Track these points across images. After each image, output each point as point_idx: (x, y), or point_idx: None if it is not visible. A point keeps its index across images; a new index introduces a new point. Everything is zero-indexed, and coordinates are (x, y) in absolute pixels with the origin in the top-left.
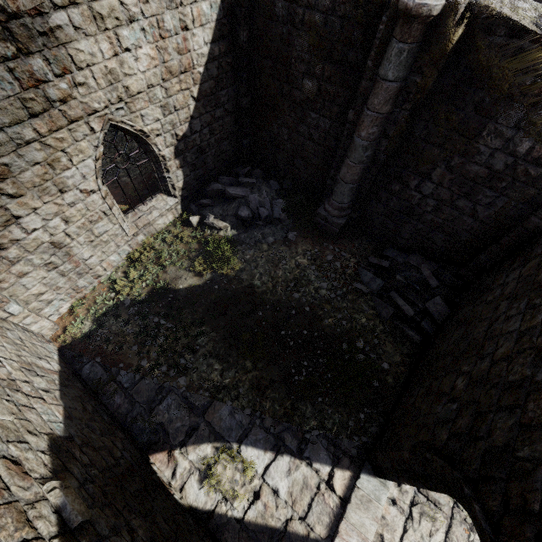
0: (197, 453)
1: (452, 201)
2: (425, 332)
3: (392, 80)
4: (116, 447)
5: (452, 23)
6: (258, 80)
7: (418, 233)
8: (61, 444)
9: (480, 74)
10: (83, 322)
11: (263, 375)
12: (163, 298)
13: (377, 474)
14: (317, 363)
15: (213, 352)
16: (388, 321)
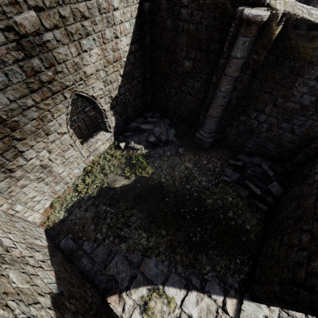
0: (137, 294)
1: (278, 124)
2: (269, 204)
3: (240, 58)
4: (88, 295)
5: (275, 24)
6: (156, 63)
7: (258, 144)
8: (58, 299)
9: (292, 51)
10: (59, 212)
11: (173, 238)
12: (107, 194)
13: (254, 300)
14: (205, 228)
15: (141, 226)
16: (245, 198)
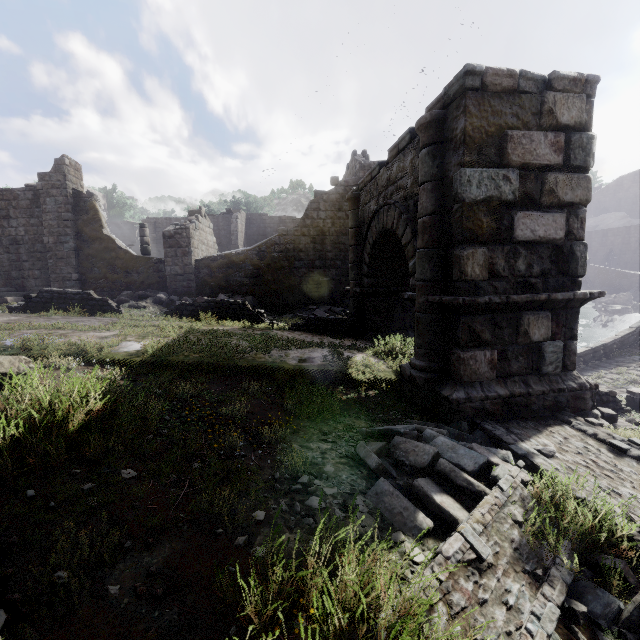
0: None
1: None
2: None
3: None
4: None
5: None
6: None
7: None
8: None
9: None
10: None
11: None
12: None
13: None
14: None
15: None
16: None
